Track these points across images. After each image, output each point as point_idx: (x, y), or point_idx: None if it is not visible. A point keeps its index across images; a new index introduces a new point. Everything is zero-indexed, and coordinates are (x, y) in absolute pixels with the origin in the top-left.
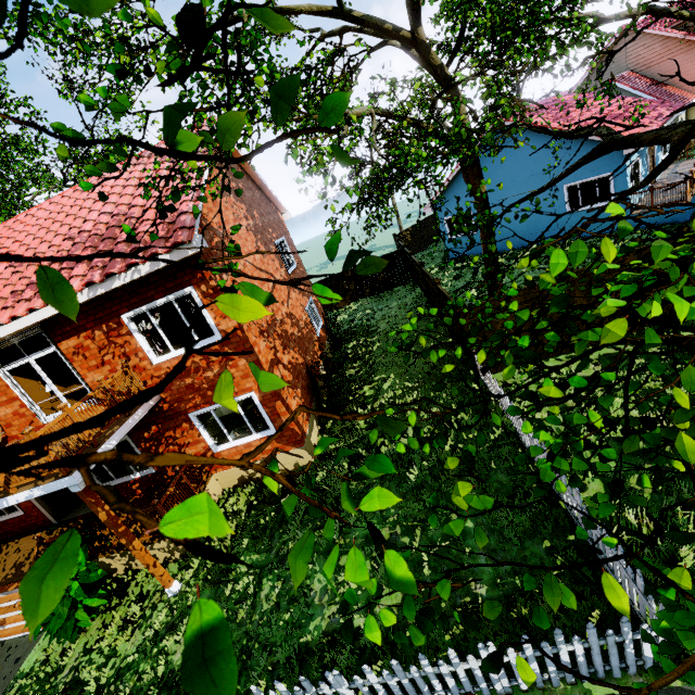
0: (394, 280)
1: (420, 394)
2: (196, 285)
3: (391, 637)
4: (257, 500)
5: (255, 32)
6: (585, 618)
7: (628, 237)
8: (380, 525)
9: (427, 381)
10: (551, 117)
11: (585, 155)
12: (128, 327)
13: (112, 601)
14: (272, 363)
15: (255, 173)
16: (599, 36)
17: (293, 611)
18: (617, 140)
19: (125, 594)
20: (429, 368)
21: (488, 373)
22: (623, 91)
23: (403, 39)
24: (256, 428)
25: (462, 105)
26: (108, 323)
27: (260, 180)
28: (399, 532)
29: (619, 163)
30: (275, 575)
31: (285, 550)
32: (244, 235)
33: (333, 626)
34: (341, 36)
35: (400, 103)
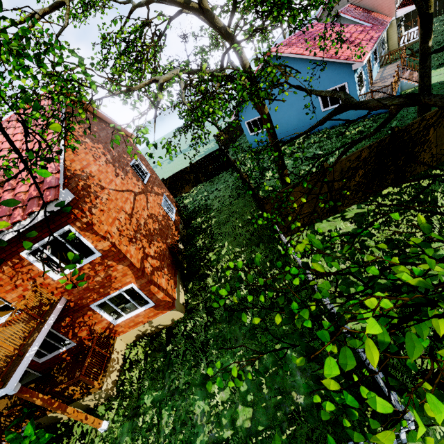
0: (219, 169)
1: (246, 257)
2: (72, 223)
3: (249, 442)
4: (151, 349)
5: (82, 5)
6: (364, 411)
7: (360, 124)
8: (232, 359)
9: (249, 246)
10: (304, 47)
11: (331, 112)
12: (28, 260)
13: (63, 441)
14: (142, 259)
15: (105, 116)
16: (330, 2)
17: (185, 432)
18: (352, 104)
19: (71, 434)
20: (249, 235)
21: (286, 235)
22: (347, 20)
23: (193, 9)
24: (140, 303)
25: (243, 54)
26: (11, 260)
27: (110, 120)
28: (244, 363)
29: (350, 75)
30: (169, 405)
31: (173, 386)
32: (105, 168)
33: (212, 439)
34: (147, 6)
35: (201, 48)
